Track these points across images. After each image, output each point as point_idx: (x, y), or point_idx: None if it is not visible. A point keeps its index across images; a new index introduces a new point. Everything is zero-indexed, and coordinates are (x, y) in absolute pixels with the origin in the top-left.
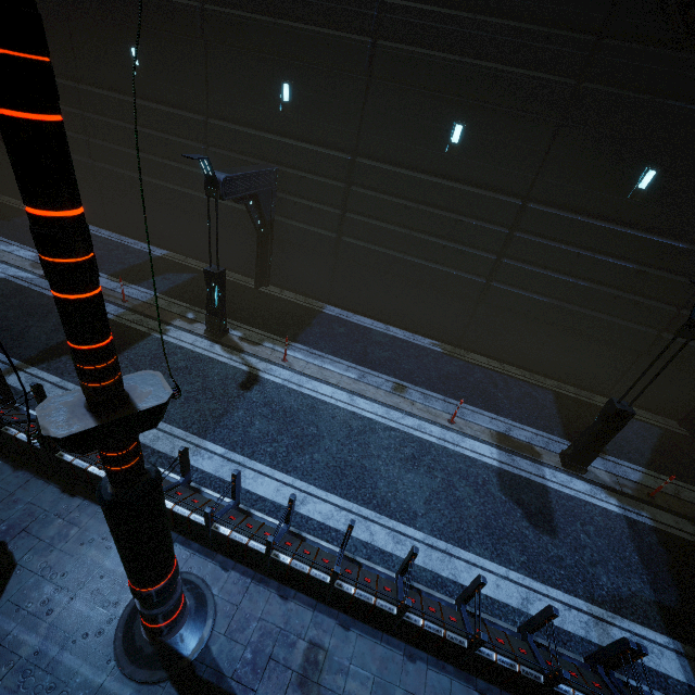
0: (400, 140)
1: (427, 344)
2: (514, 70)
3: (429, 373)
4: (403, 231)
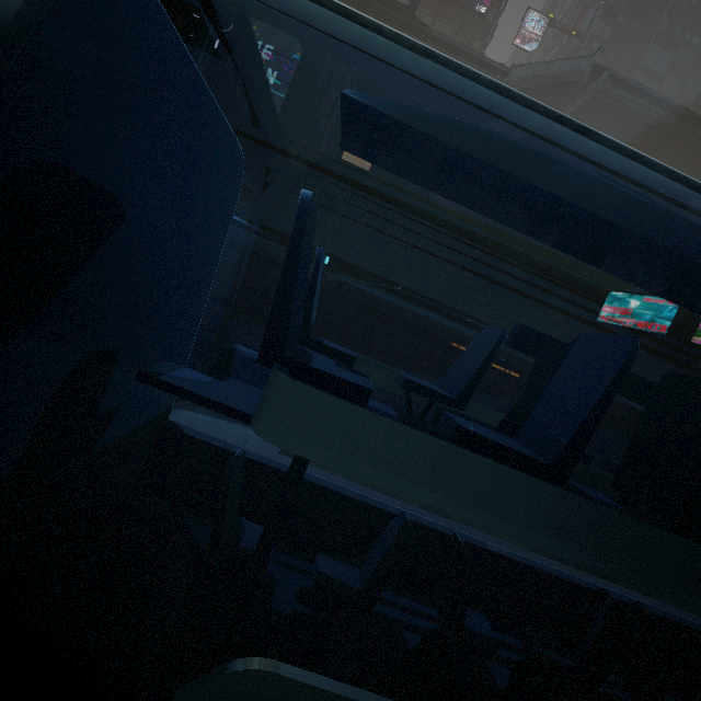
0: None
1: None
2: None
3: None
4: None
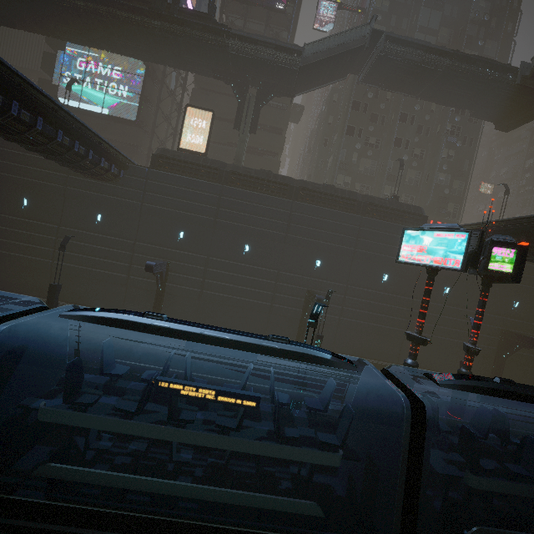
0: (3, 204)
1: (23, 296)
2: (42, 182)
3: (5, 302)
4: (7, 241)
